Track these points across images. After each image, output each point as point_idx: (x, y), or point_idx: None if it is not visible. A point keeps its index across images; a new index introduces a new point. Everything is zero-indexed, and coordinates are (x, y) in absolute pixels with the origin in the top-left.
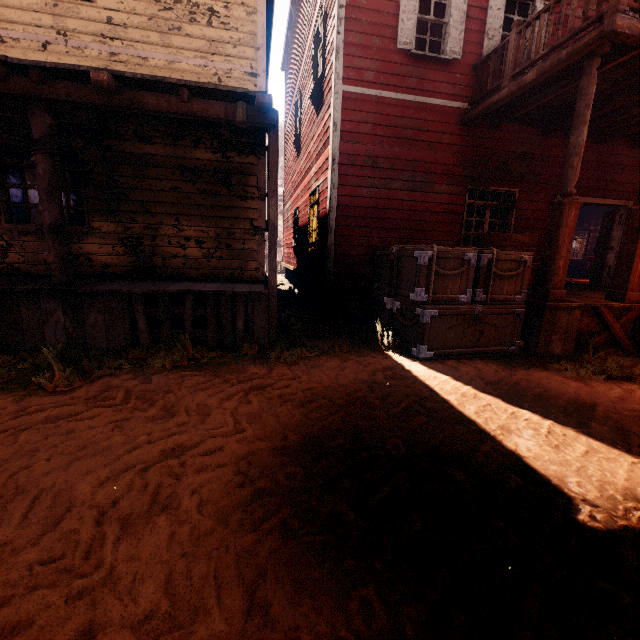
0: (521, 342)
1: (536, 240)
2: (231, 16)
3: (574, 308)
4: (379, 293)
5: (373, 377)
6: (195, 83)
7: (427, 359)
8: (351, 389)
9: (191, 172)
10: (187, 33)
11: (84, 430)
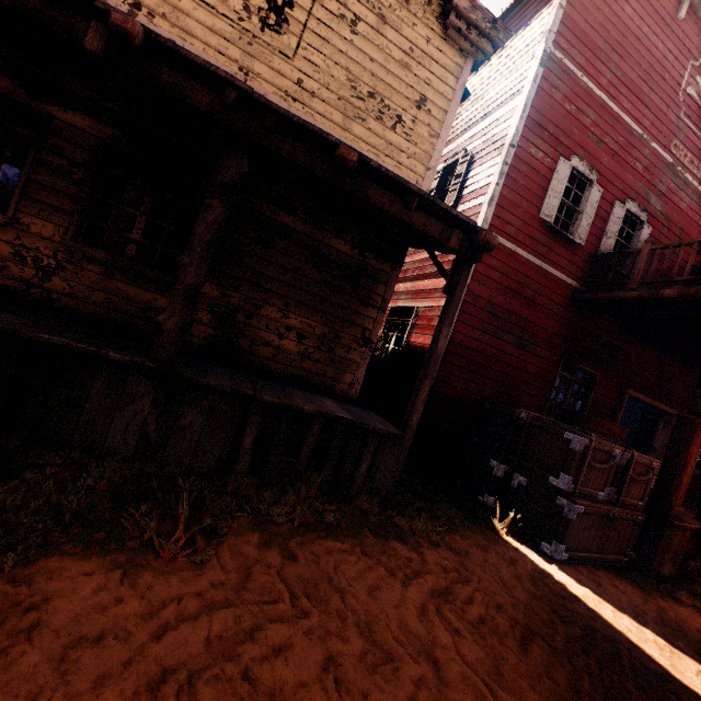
0: (633, 553)
1: (626, 434)
2: (415, 130)
3: (686, 528)
4: (482, 451)
5: (541, 590)
6: (433, 198)
7: (561, 561)
8: (544, 615)
9: (321, 258)
10: (370, 127)
11: (295, 689)
